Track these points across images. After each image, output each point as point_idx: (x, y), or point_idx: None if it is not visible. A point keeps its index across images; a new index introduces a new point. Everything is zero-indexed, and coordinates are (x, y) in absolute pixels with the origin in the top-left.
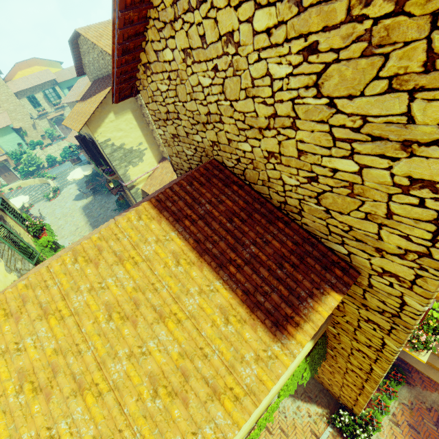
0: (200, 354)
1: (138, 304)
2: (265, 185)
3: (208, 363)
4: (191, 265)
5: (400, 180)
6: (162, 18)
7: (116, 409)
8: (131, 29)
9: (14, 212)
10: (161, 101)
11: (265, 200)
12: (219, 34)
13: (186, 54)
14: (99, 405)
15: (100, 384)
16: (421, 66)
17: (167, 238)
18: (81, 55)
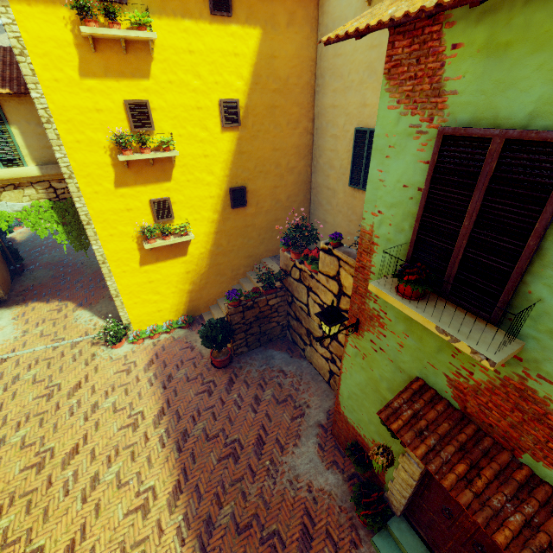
0: None
1: None
2: None
3: None
4: None
5: None
6: None
7: None
8: None
9: None
10: None
11: None
12: None
13: None
14: None
15: None
16: None
17: None
18: None
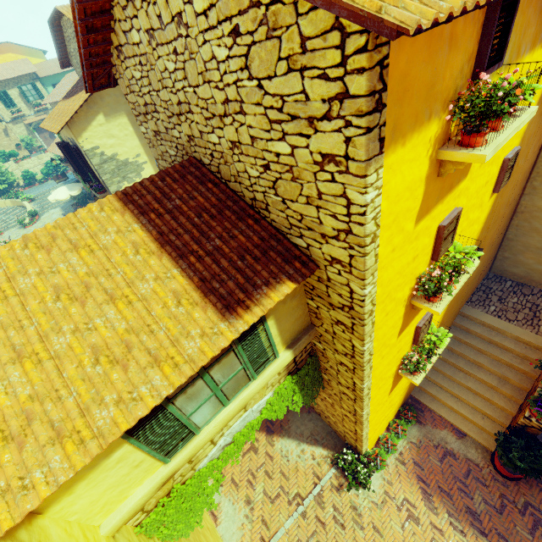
0: (147, 330)
1: (89, 287)
2: (237, 181)
3: (153, 337)
4: (151, 255)
5: (317, 157)
6: None
7: (55, 374)
8: (92, 5)
9: None
10: (138, 92)
11: (240, 199)
12: (172, 15)
13: (150, 36)
14: (38, 370)
15: (41, 353)
16: (300, 47)
17: (129, 229)
18: (65, 41)
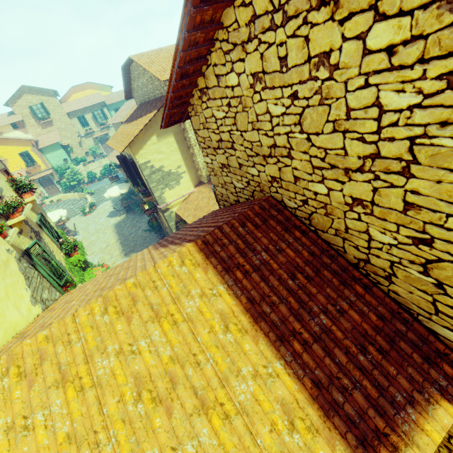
0: None
1: (174, 382)
2: (338, 235)
3: None
4: (243, 334)
5: None
6: (233, 39)
7: None
8: (195, 52)
9: (50, 228)
10: (214, 129)
11: (336, 253)
12: (309, 55)
13: (256, 79)
14: None
15: None
16: None
17: (214, 292)
18: (131, 80)
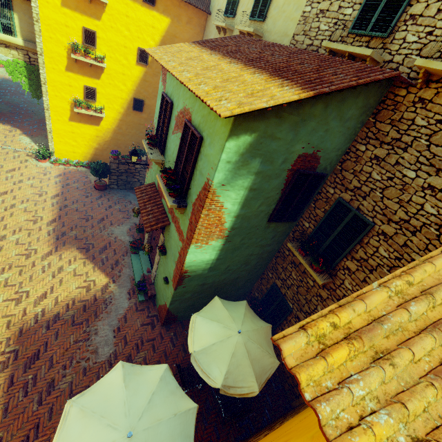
0: None
1: None
2: None
3: None
4: None
5: None
6: None
7: None
8: None
9: None
10: None
11: None
12: None
13: None
14: None
15: None
16: None
17: None
18: None
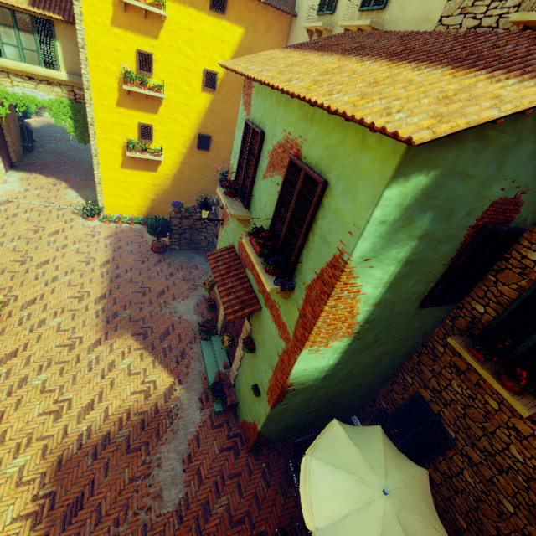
0: None
1: None
2: None
3: None
4: None
5: None
6: None
7: None
8: None
9: None
10: None
11: None
12: None
13: None
14: None
15: None
16: None
17: None
18: None
